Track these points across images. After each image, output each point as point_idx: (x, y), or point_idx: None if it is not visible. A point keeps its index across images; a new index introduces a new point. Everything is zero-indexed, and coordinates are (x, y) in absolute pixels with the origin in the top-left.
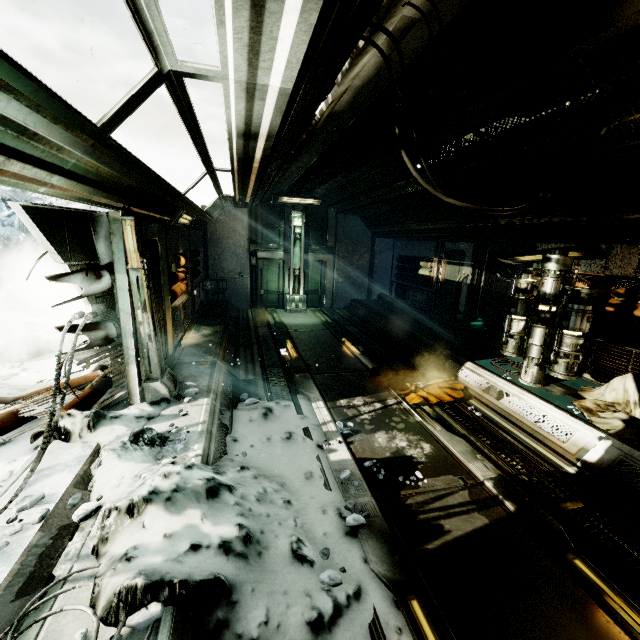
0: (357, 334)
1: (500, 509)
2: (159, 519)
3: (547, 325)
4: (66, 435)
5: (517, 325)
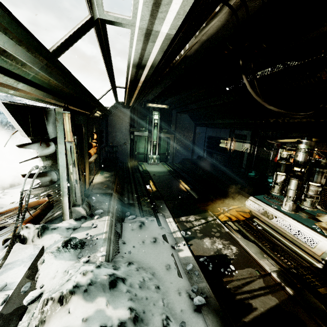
0: (187, 178)
1: (283, 292)
2: (79, 306)
3: (299, 179)
4: (24, 240)
5: (280, 178)
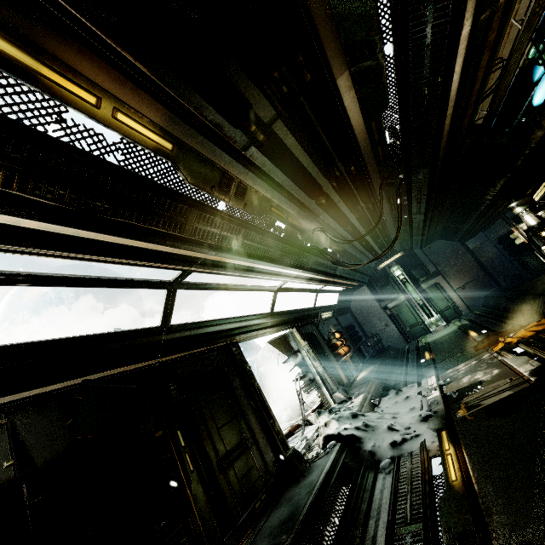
0: (483, 322)
1: (526, 384)
2: (335, 425)
3: None
4: (311, 422)
5: None
